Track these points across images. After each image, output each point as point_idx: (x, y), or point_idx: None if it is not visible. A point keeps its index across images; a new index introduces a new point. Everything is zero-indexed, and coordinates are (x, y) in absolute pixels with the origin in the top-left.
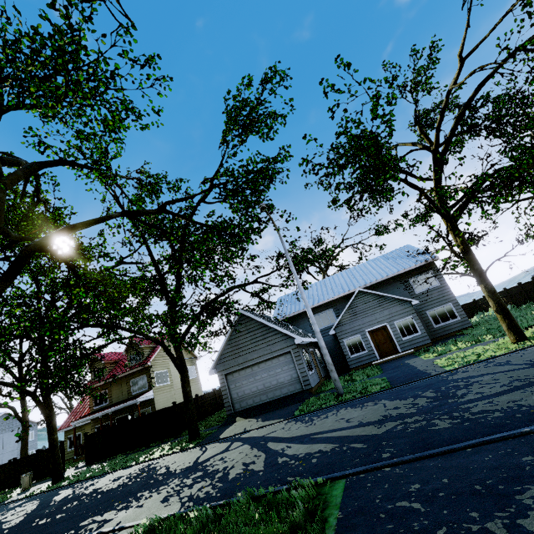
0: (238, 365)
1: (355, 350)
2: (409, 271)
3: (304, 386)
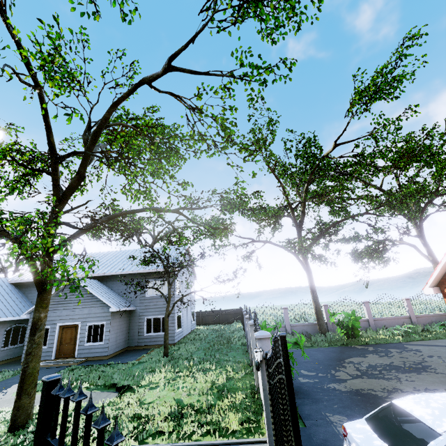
0: None
1: None
2: (151, 273)
3: None
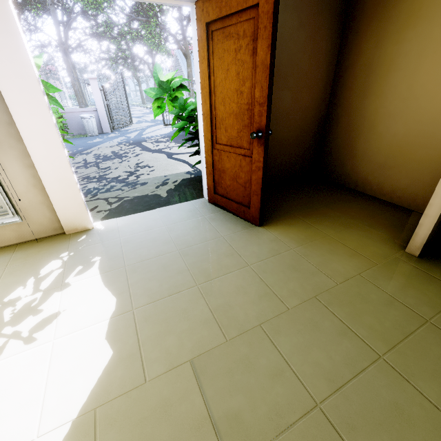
0: None
1: None
2: None
3: None
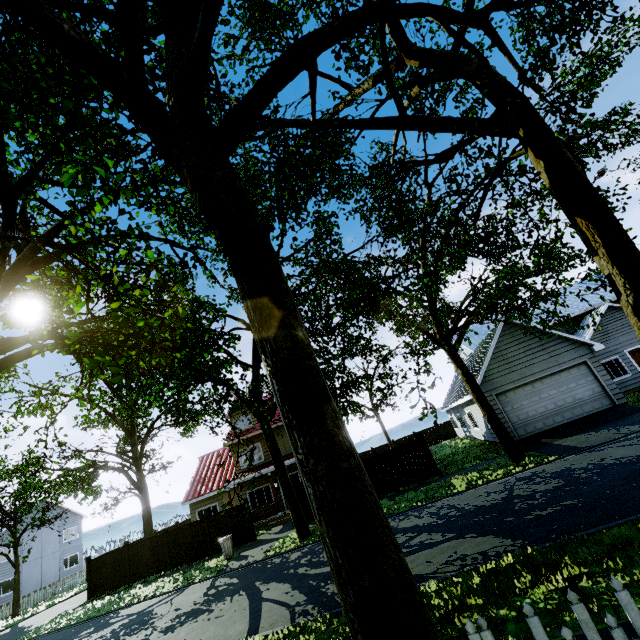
0: (512, 383)
1: (614, 374)
2: None
3: (616, 400)
